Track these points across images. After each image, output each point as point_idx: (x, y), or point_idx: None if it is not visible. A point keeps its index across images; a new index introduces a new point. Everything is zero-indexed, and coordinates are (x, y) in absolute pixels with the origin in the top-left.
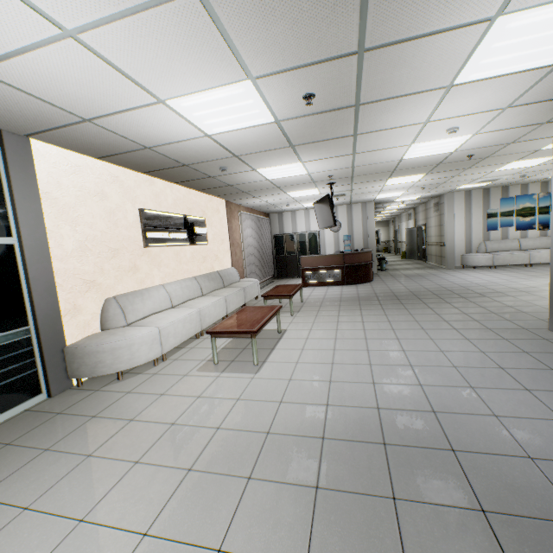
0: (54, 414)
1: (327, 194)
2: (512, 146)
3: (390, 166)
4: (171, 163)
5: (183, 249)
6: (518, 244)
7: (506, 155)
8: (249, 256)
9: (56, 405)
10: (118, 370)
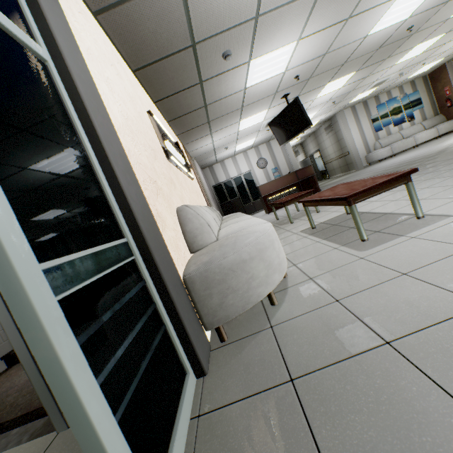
0: (284, 387)
1: (296, 97)
2: (444, 8)
3: (348, 53)
4: (181, 38)
5: (185, 177)
6: (400, 135)
7: (424, 31)
8: (211, 200)
9: (248, 376)
10: (274, 286)
